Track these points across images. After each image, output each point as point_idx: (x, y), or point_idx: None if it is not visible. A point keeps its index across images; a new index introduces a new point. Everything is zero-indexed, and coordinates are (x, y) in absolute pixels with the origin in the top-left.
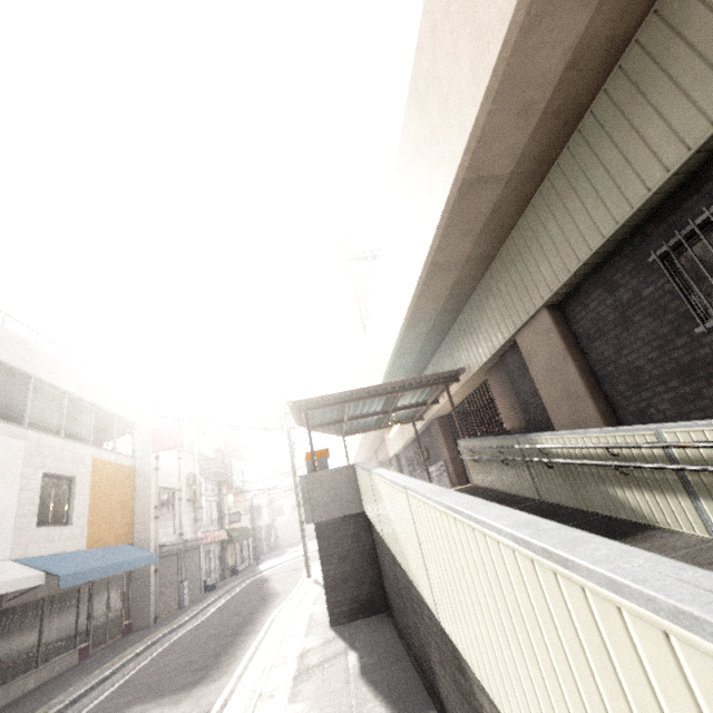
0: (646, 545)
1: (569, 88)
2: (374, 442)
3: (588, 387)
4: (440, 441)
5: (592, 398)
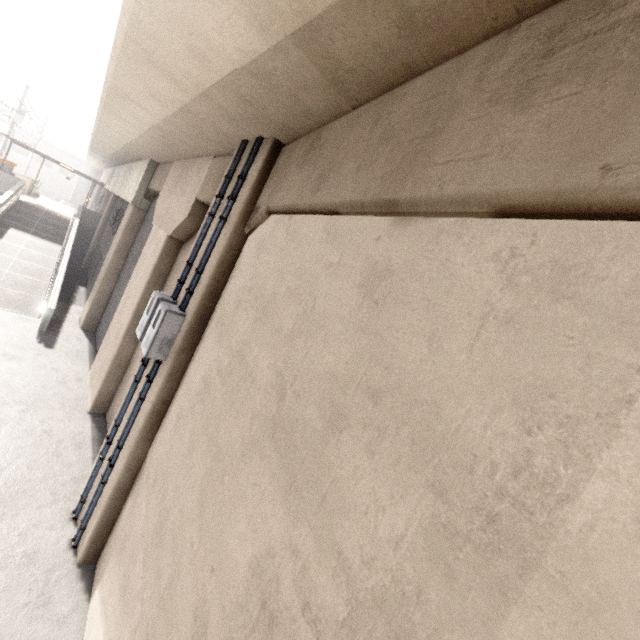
0: (53, 245)
1: (118, 157)
2: (99, 167)
3: (104, 221)
4: (103, 200)
5: (102, 224)
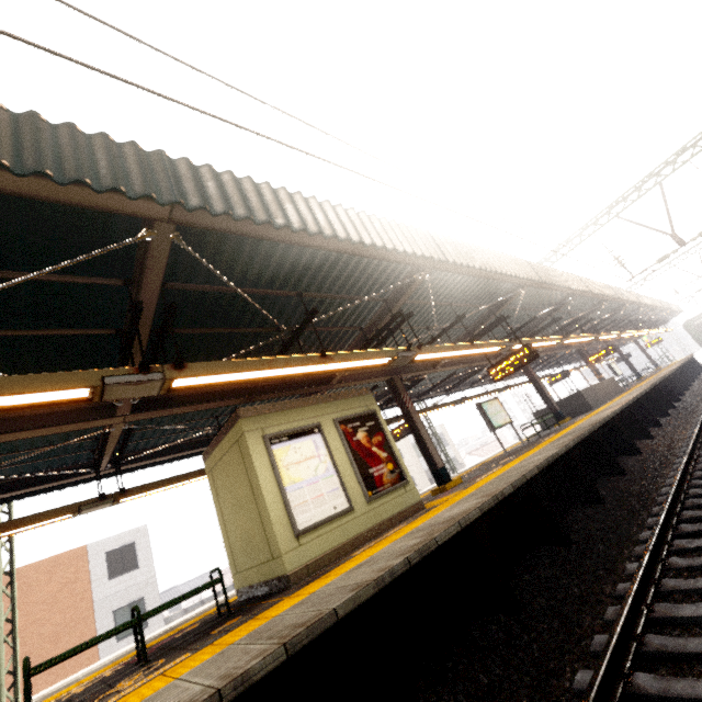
0: None
1: None
2: None
3: None
4: None
5: None
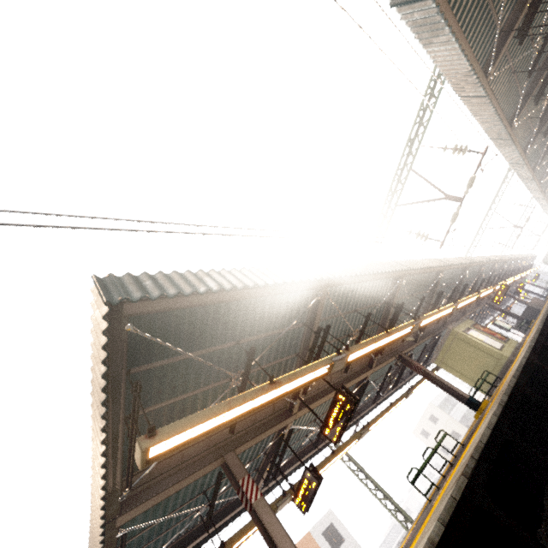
0: None
1: None
2: None
3: None
4: None
5: None
